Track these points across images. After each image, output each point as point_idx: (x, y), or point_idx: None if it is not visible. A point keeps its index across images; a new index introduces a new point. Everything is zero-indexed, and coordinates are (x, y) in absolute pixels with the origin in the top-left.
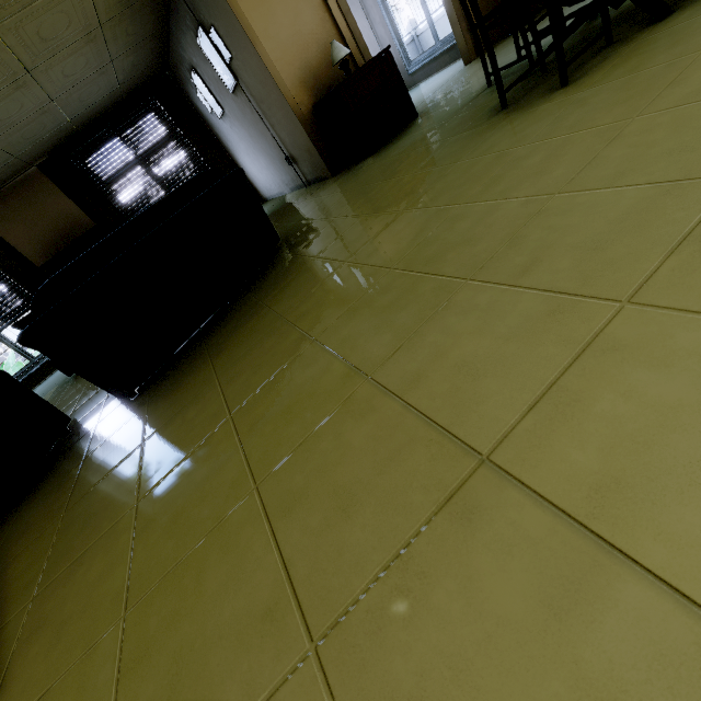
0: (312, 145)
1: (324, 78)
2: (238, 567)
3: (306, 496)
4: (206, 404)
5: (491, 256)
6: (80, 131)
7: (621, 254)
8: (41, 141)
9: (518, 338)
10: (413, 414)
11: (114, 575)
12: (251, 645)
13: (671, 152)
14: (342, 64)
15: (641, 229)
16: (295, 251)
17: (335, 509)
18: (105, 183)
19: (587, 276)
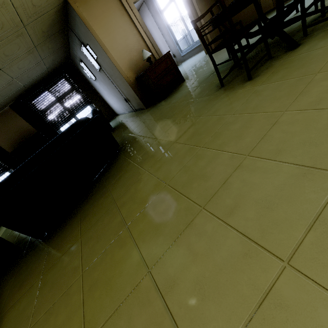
0: (136, 95)
1: (140, 65)
2: None
3: None
4: (73, 257)
5: (214, 193)
6: (29, 89)
7: (282, 218)
8: (10, 96)
9: (227, 271)
10: (169, 317)
11: None
12: None
13: (305, 143)
14: (148, 59)
15: (292, 200)
16: (125, 154)
17: None
18: (41, 112)
19: (264, 230)
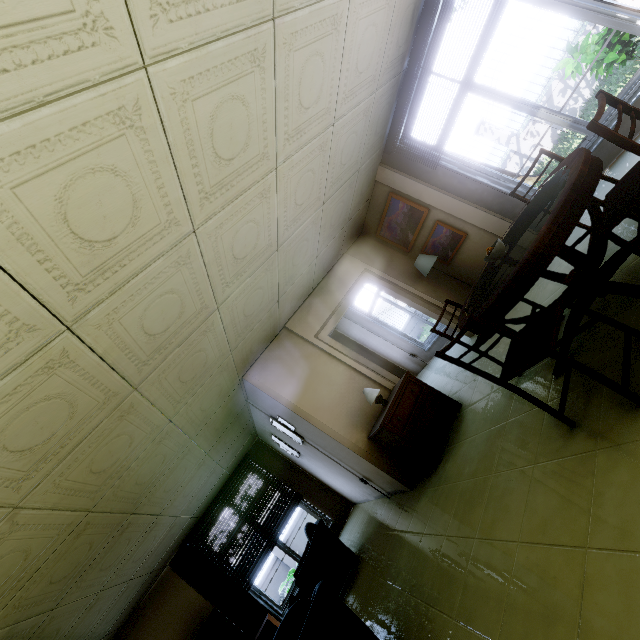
0: (379, 469)
1: (367, 412)
2: None
3: None
4: None
5: None
6: (200, 516)
7: None
8: (171, 546)
9: None
10: None
11: None
12: None
13: None
14: (377, 400)
15: None
16: None
17: None
18: (219, 554)
19: None
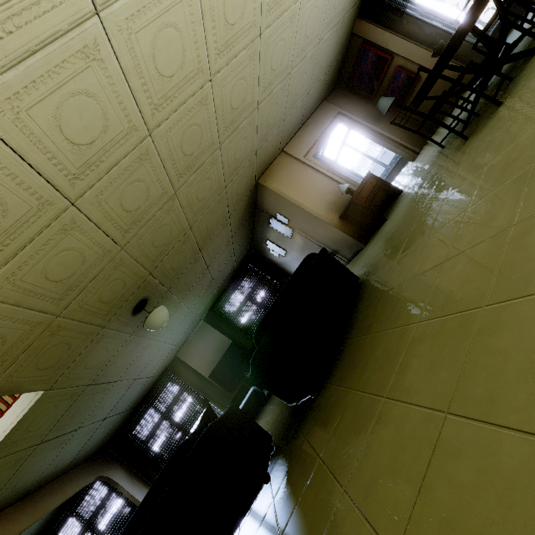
0: (346, 235)
1: (339, 203)
2: (519, 322)
3: (533, 271)
4: (387, 340)
5: None
6: (219, 294)
7: None
8: (205, 304)
9: None
10: None
11: (409, 419)
12: None
13: None
14: (347, 191)
15: None
16: (375, 273)
17: None
18: (233, 316)
19: None
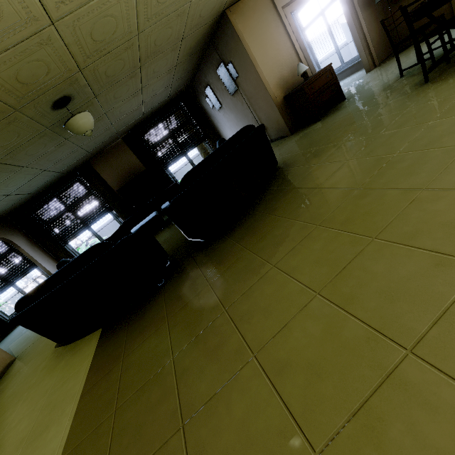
0: (281, 118)
1: (290, 83)
2: (393, 260)
3: (421, 231)
4: (288, 227)
5: None
6: (144, 120)
7: None
8: (128, 125)
9: None
10: None
11: (288, 287)
12: (436, 275)
13: None
14: (303, 74)
15: None
16: (293, 166)
17: (451, 229)
18: (152, 146)
19: None
